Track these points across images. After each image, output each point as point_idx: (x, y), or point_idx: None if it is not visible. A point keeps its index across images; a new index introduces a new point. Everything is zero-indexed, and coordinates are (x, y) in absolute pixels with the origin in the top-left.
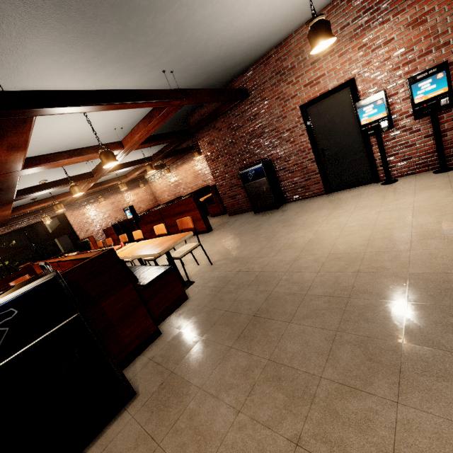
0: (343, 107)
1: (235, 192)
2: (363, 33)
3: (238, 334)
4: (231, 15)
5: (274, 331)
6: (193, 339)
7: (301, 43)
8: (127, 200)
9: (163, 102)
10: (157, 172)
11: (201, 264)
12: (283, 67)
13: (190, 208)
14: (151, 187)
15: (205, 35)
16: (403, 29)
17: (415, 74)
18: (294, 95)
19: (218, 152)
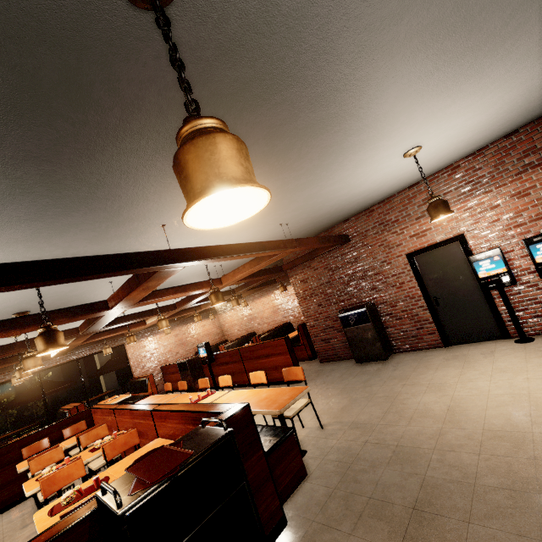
0: (455, 259)
1: (329, 335)
2: (467, 199)
3: (402, 533)
4: (350, 188)
5: (453, 533)
6: (338, 535)
7: (404, 202)
8: (192, 333)
9: (281, 250)
10: (230, 303)
11: (306, 426)
12: (386, 219)
13: (280, 351)
14: (220, 319)
15: (325, 200)
16: (508, 198)
17: (531, 237)
18: (399, 244)
19: (312, 291)
